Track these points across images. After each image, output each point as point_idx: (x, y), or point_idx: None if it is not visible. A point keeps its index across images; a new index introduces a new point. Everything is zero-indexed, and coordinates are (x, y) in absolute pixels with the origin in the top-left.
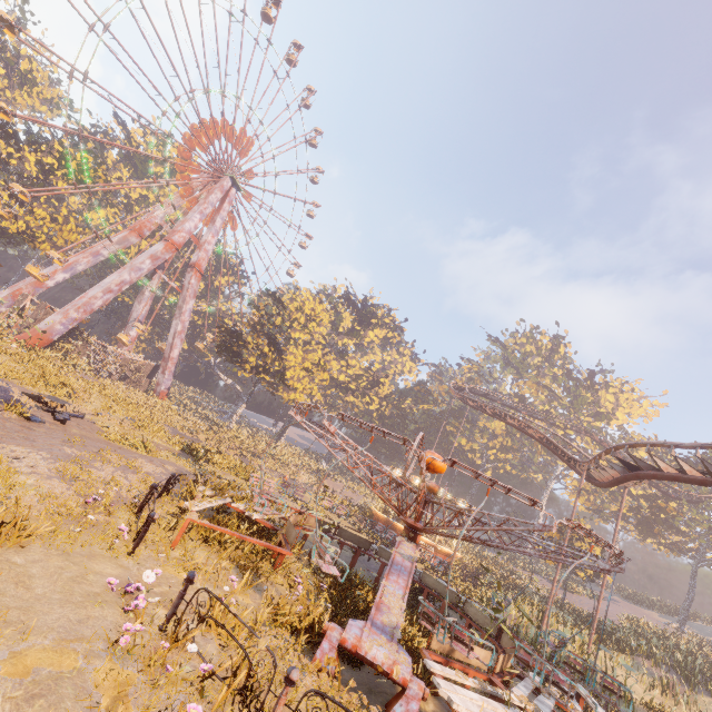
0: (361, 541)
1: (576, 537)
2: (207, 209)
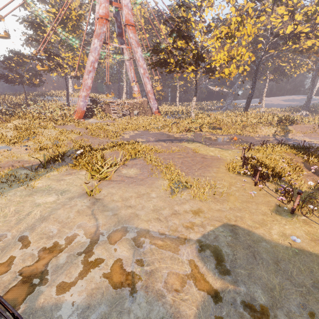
0: None
1: None
2: None
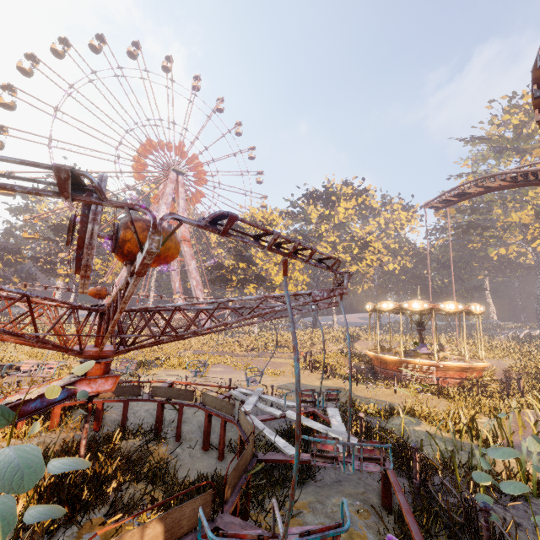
0: (180, 393)
1: None
2: (168, 199)
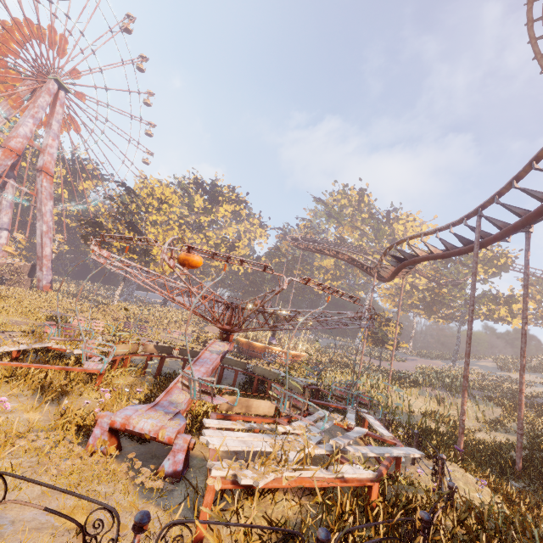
0: None
1: (384, 325)
2: (38, 113)
